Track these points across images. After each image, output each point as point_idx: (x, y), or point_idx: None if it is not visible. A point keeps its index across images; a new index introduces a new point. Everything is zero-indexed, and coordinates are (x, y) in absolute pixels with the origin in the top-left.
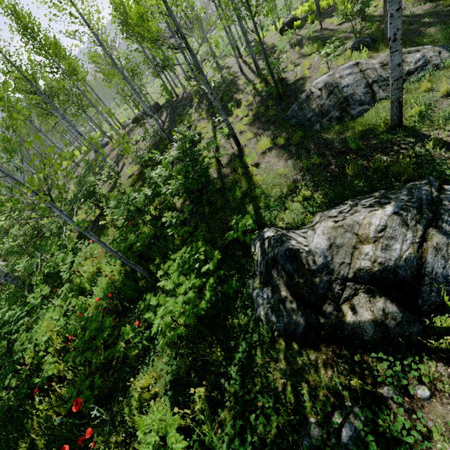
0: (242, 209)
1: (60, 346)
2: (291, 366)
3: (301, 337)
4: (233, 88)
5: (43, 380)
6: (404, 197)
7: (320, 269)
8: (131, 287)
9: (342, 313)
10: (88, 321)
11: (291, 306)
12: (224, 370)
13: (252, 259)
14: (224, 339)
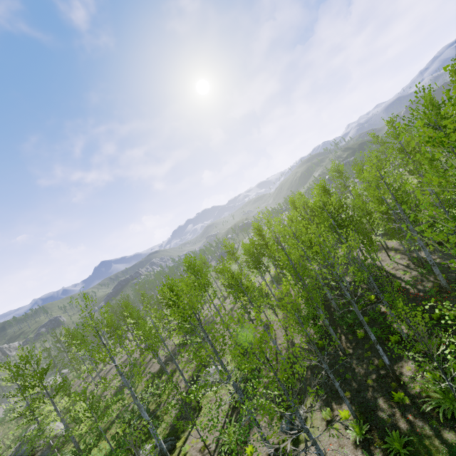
0: None
1: None
2: None
3: None
4: (204, 340)
5: None
6: None
7: None
8: None
9: None
10: None
11: None
12: None
13: None
14: None
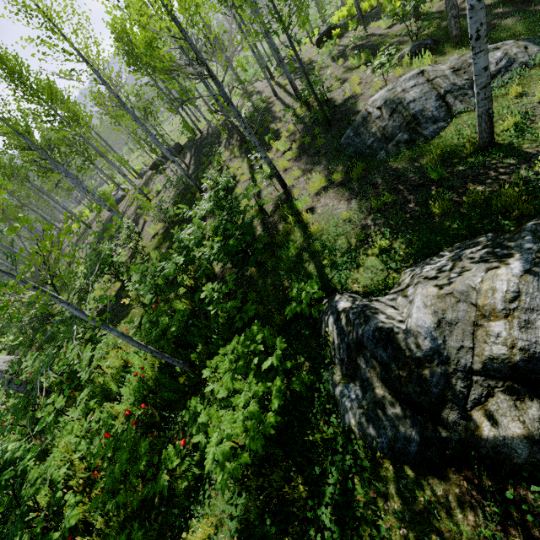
0: (300, 270)
1: (84, 477)
2: (410, 507)
3: (417, 459)
4: (268, 117)
5: (64, 532)
6: (531, 246)
7: (428, 357)
8: (169, 386)
9: (474, 423)
10: (118, 451)
11: (393, 411)
12: (312, 514)
13: (326, 340)
14: (305, 463)
